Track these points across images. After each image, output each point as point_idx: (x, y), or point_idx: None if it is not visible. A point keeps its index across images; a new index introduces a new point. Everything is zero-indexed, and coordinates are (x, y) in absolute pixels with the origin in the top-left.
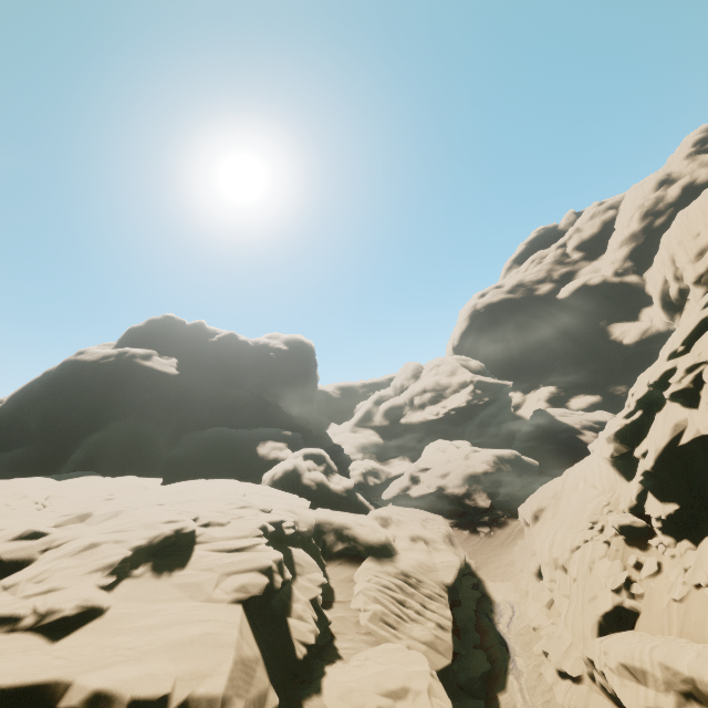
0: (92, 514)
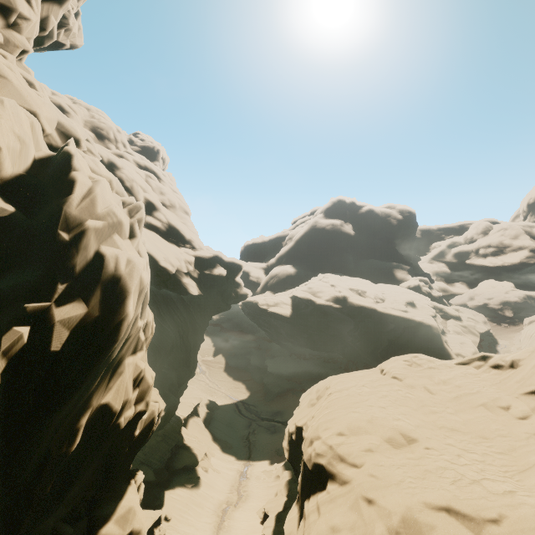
0: (384, 292)
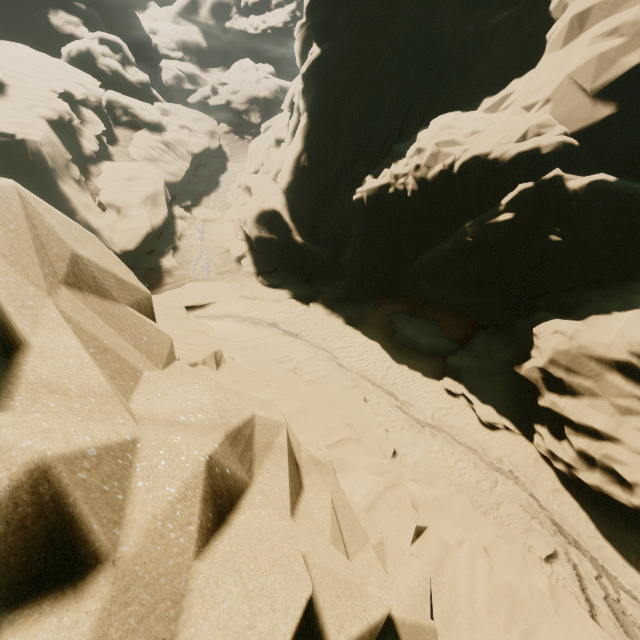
0: None
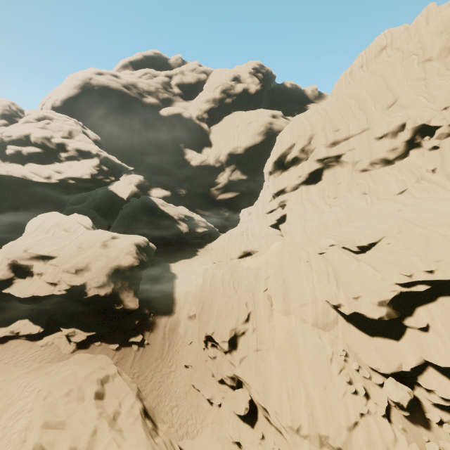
0: None
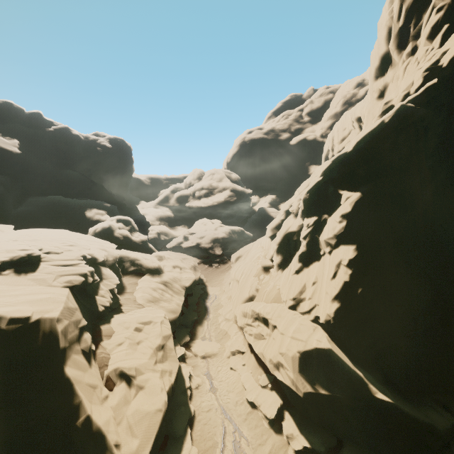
0: None
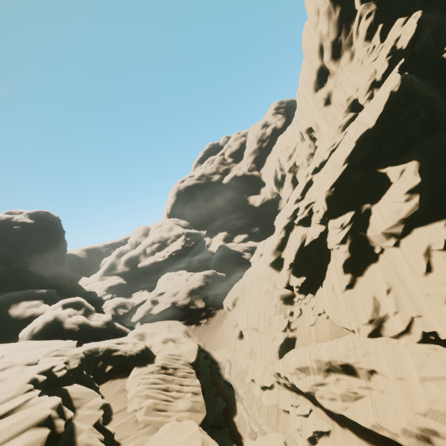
0: None
